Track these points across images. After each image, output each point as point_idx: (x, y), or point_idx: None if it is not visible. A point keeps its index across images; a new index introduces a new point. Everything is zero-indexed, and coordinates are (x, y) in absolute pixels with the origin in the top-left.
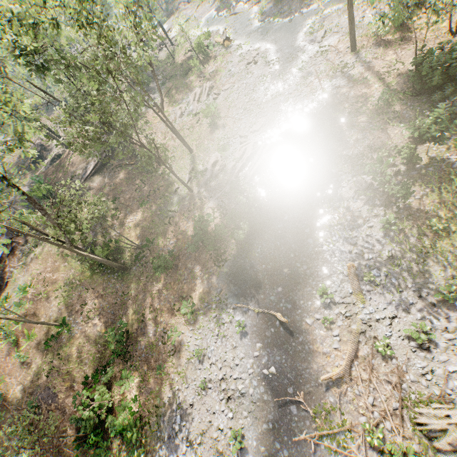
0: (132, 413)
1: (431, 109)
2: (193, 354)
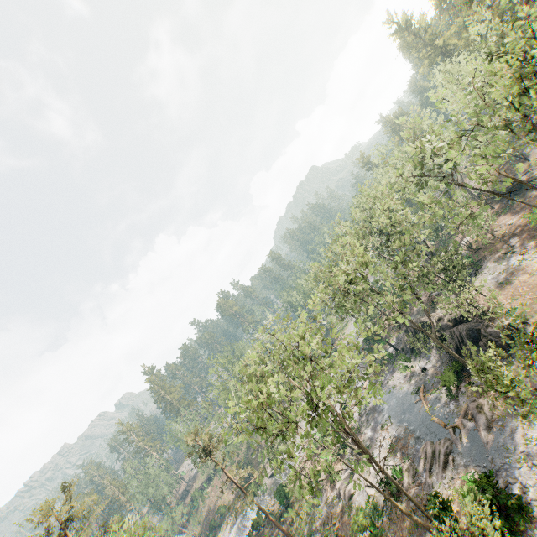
0: (213, 536)
1: (282, 510)
2: (225, 533)
